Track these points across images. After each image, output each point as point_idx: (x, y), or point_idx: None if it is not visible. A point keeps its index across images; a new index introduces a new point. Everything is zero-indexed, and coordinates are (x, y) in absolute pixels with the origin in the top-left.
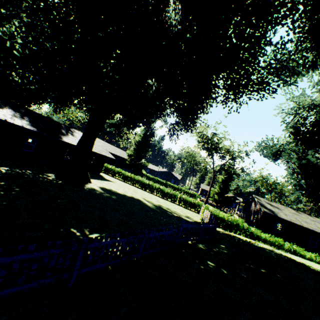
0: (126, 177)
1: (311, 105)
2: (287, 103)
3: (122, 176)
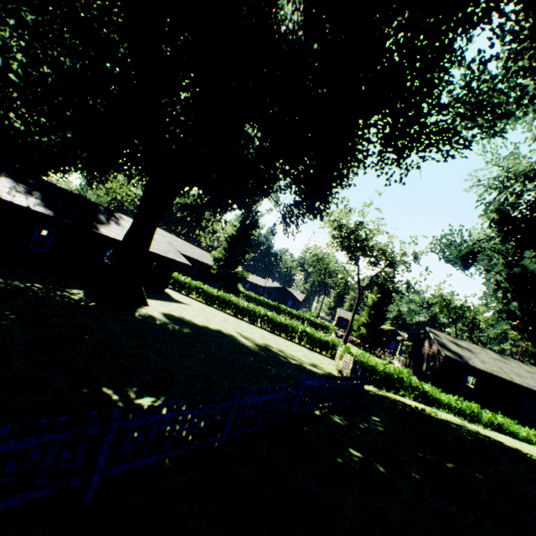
0: (209, 297)
1: (530, 172)
2: (487, 169)
3: (203, 295)
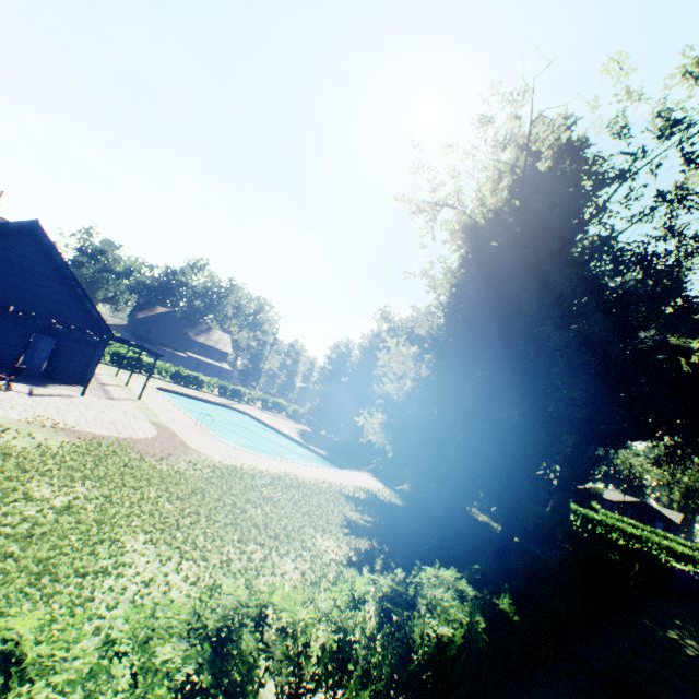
0: (589, 519)
1: None
2: None
3: (581, 517)
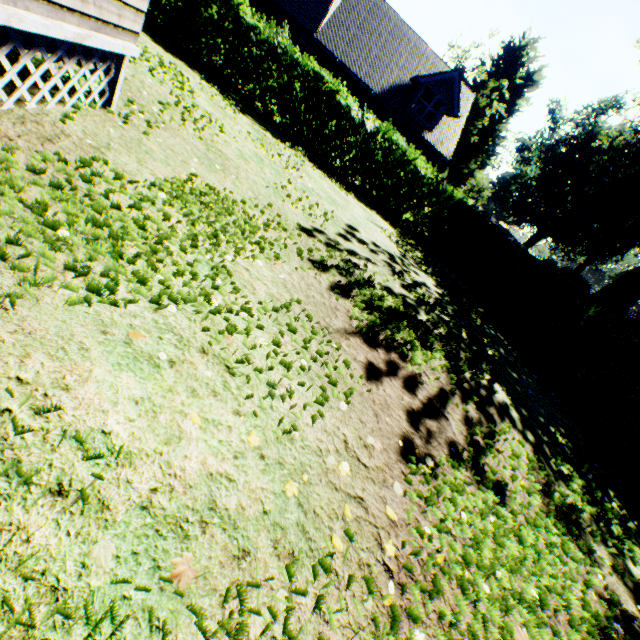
0: None
1: None
2: None
3: None
